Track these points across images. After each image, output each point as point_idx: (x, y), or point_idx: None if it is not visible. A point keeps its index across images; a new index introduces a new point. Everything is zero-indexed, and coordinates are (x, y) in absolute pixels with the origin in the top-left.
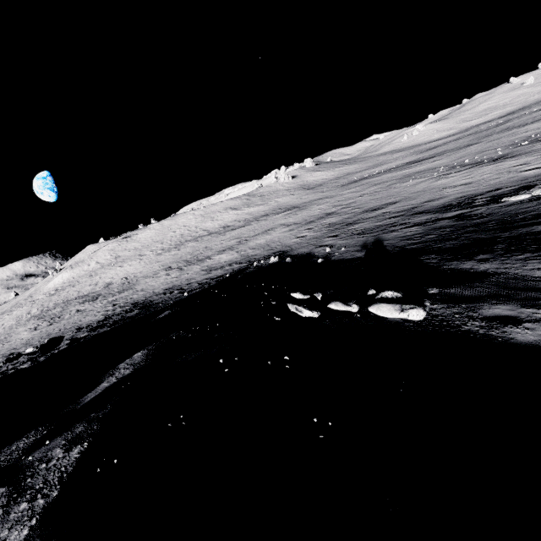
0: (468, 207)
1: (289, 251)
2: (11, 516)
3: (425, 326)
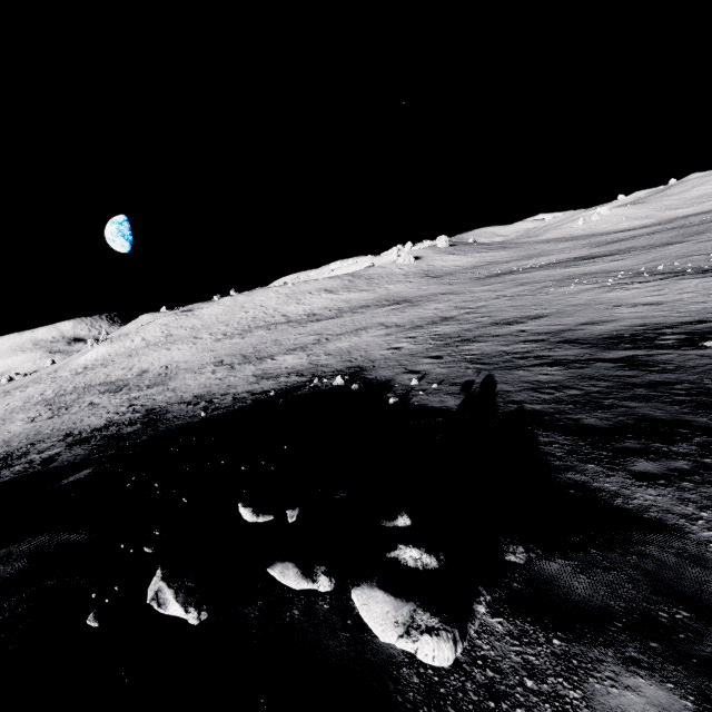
0: (647, 346)
1: (367, 370)
2: None
3: (442, 703)
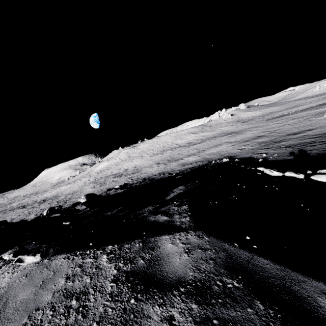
0: None
1: (235, 156)
2: (174, 217)
3: None
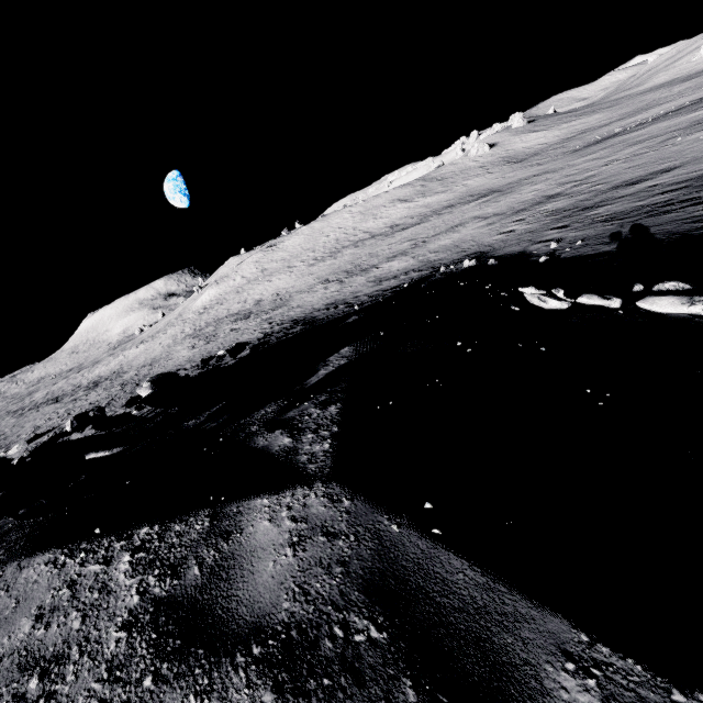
0: None
1: (490, 252)
2: (303, 440)
3: None
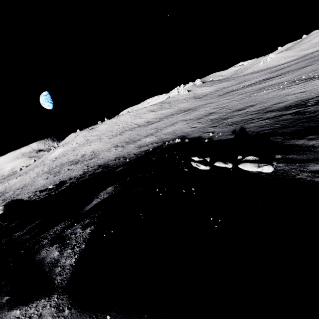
0: (303, 107)
1: (187, 135)
2: (64, 254)
3: (273, 176)
